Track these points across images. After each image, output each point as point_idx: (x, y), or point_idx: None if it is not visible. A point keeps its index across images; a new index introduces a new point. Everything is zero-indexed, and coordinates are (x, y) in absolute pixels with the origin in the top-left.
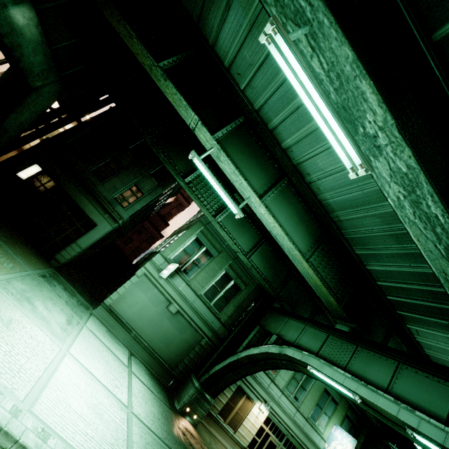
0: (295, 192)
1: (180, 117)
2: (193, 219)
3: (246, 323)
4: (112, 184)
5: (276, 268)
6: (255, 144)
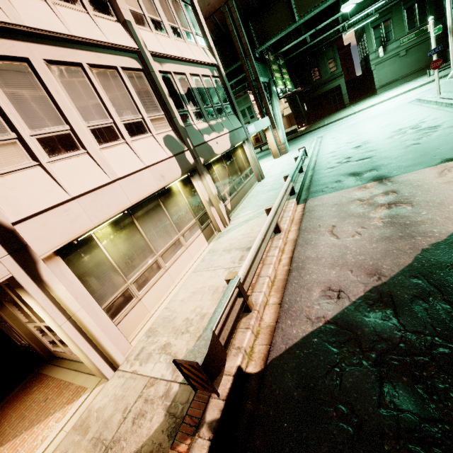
0: None
1: None
2: None
3: None
4: (323, 73)
5: None
6: None
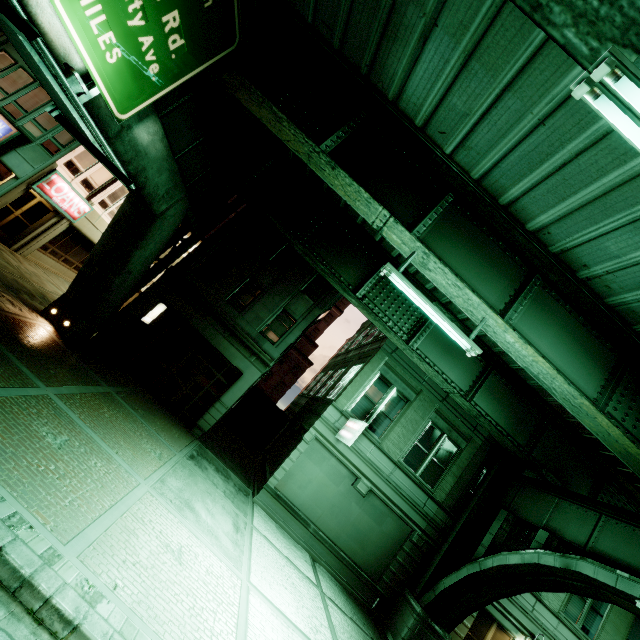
0: (556, 296)
1: (338, 206)
2: (362, 341)
3: (479, 503)
4: (254, 313)
5: (517, 411)
6: (477, 231)
